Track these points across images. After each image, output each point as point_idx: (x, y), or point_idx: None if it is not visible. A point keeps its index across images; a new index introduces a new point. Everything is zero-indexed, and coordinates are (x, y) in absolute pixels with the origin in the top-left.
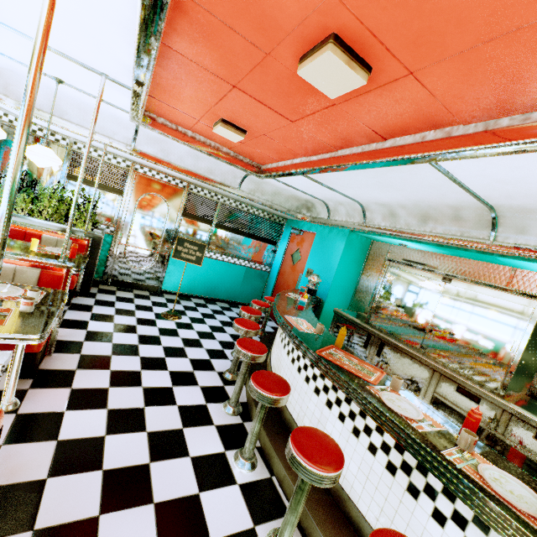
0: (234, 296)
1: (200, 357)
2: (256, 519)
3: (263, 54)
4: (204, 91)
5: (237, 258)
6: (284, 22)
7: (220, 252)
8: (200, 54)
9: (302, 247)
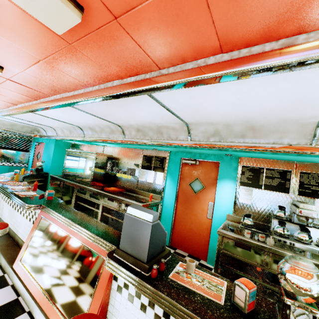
0: None
1: None
2: None
3: None
4: None
5: (0, 162)
6: None
7: None
8: None
9: (41, 150)
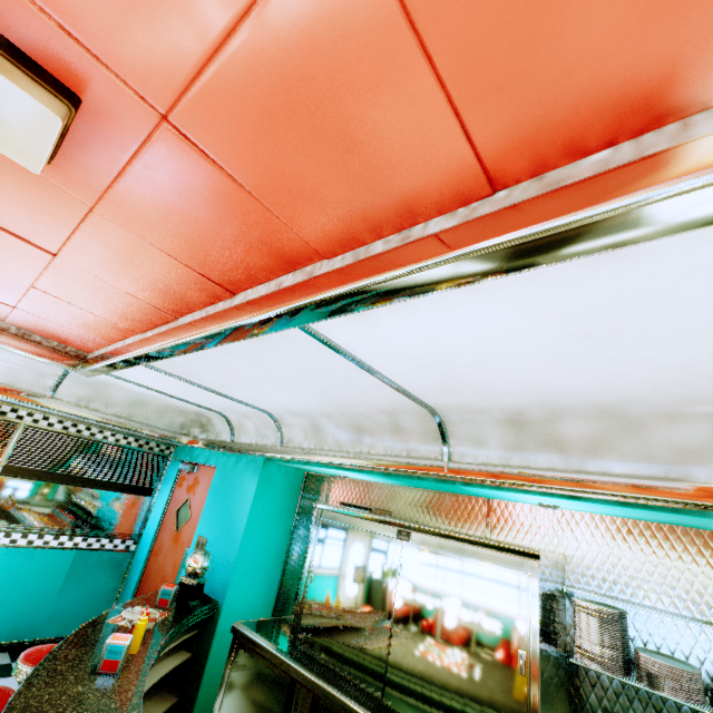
0: (35, 627)
1: None
2: None
3: None
4: None
5: (55, 534)
6: None
7: (6, 528)
8: None
9: (194, 494)
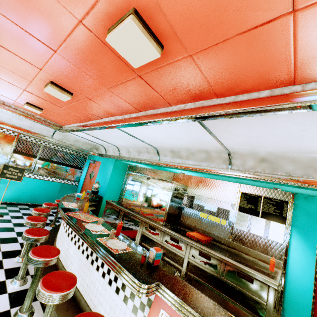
0: (52, 202)
1: (9, 236)
2: (13, 306)
3: (29, 81)
4: (10, 89)
5: (55, 178)
6: (30, 73)
7: (42, 175)
8: (1, 75)
9: (95, 169)
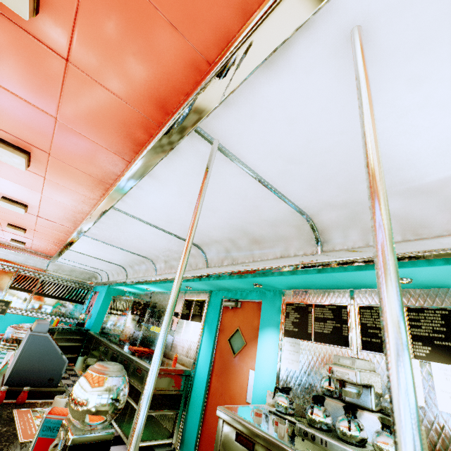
0: None
1: None
2: None
3: None
4: None
5: (51, 315)
6: None
7: (36, 311)
8: None
9: (94, 301)
